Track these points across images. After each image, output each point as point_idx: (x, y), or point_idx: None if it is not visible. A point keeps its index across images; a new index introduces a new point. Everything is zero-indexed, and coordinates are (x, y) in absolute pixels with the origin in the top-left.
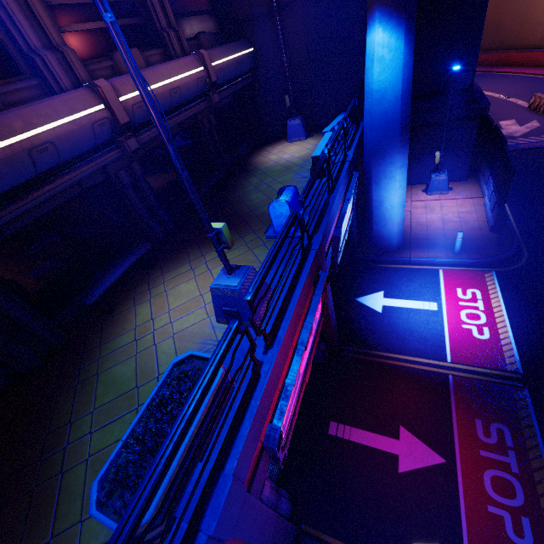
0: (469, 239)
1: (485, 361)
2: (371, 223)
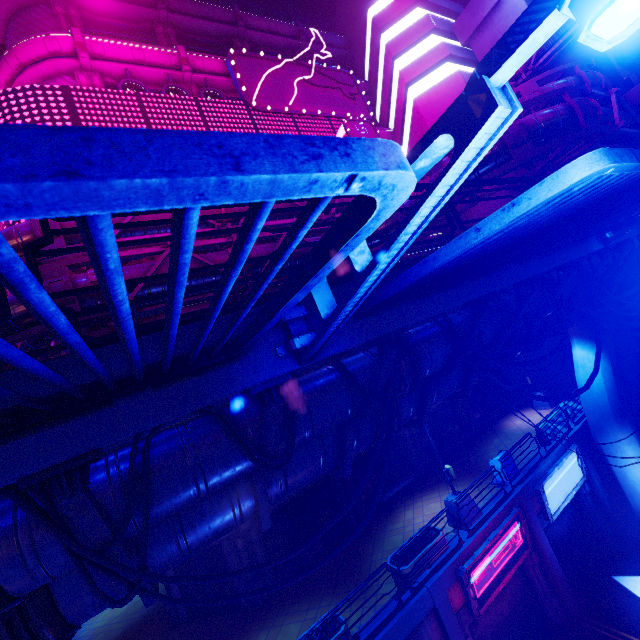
0: None
1: None
2: (625, 495)
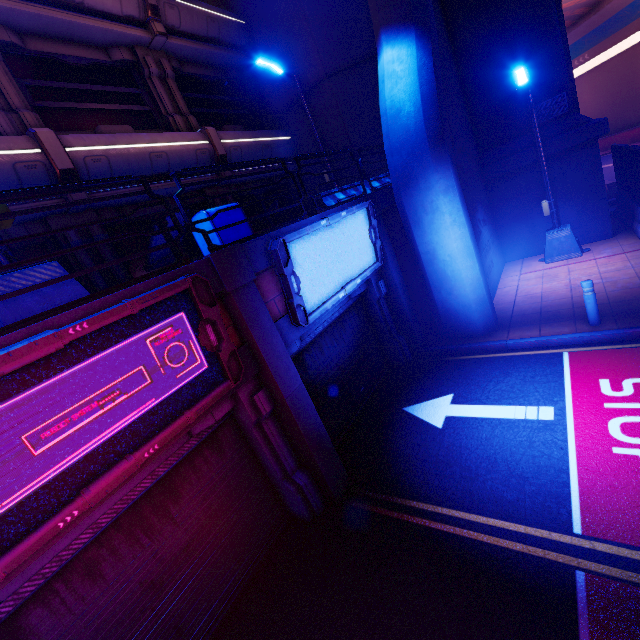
0: (621, 301)
1: None
2: (431, 291)
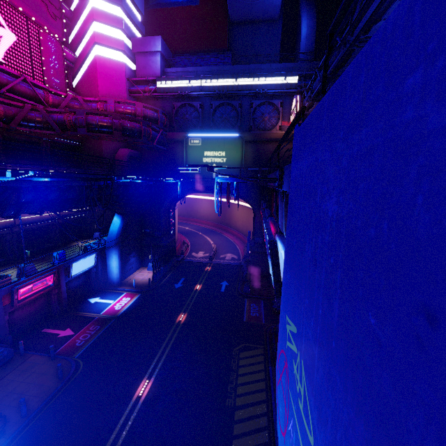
0: (143, 284)
1: (111, 314)
2: (108, 273)
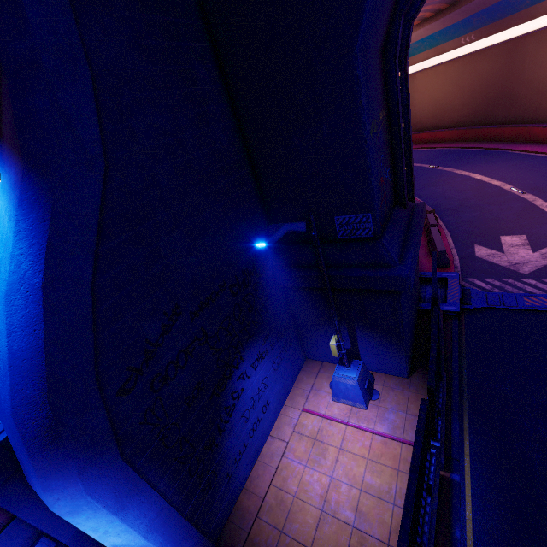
0: None
1: None
2: None
